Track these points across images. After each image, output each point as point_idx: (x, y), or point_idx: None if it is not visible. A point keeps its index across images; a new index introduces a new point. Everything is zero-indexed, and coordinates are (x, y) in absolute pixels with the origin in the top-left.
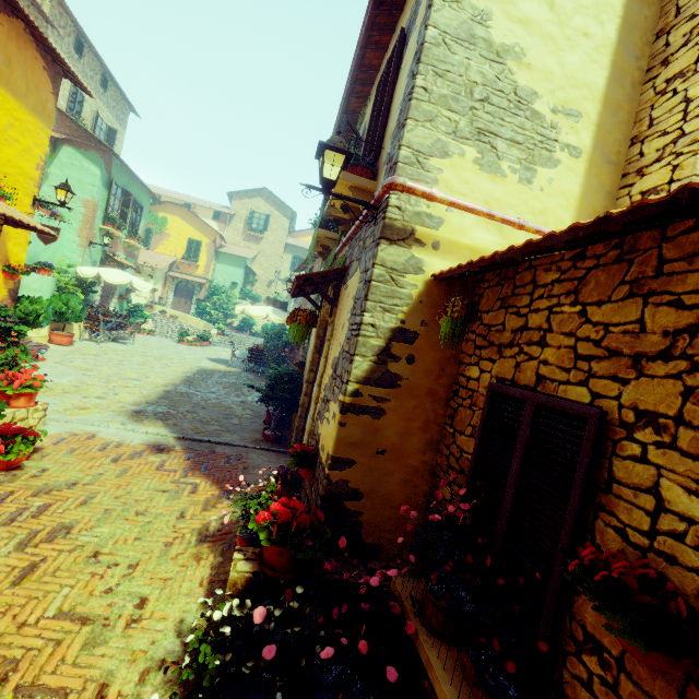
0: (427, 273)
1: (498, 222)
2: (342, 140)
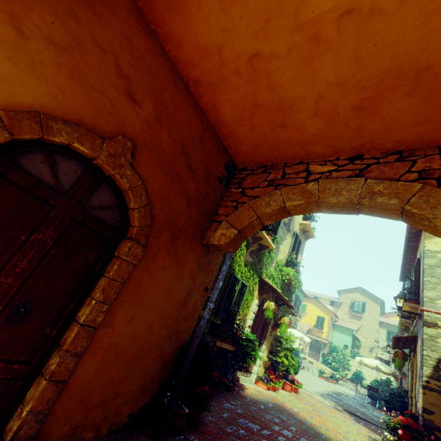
0: None
1: None
2: (401, 295)
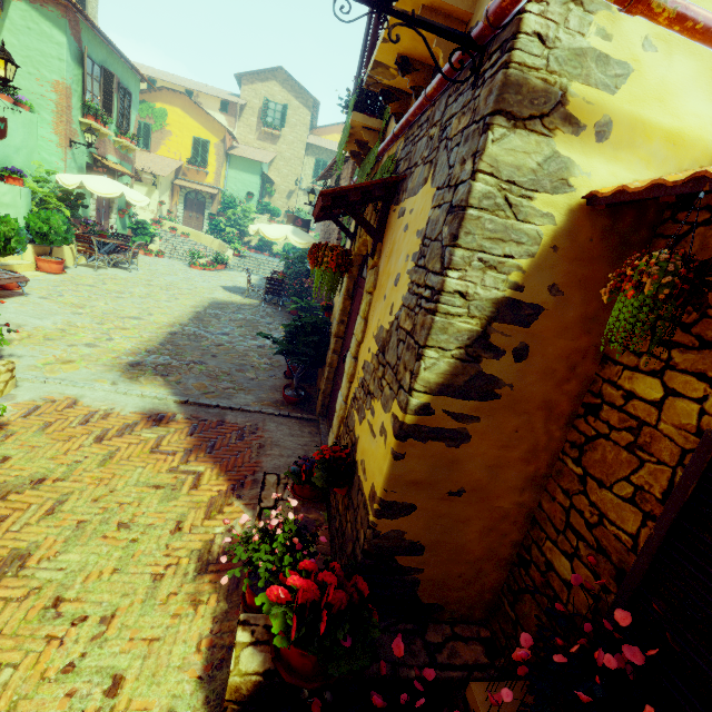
0: (576, 191)
1: None
2: None
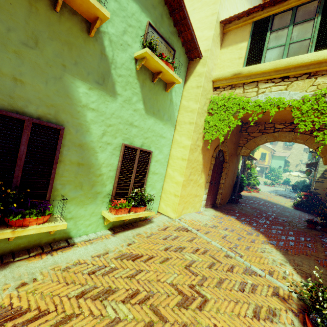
0: None
1: None
2: None
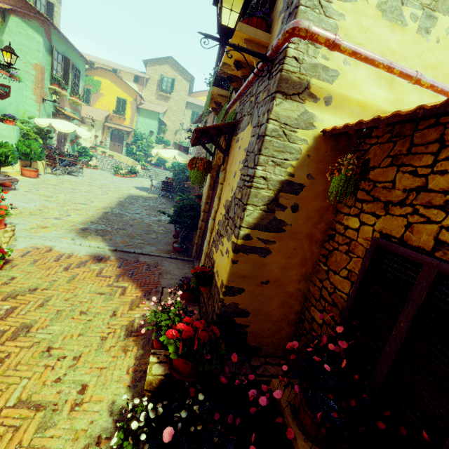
0: (317, 128)
1: (395, 75)
2: None
